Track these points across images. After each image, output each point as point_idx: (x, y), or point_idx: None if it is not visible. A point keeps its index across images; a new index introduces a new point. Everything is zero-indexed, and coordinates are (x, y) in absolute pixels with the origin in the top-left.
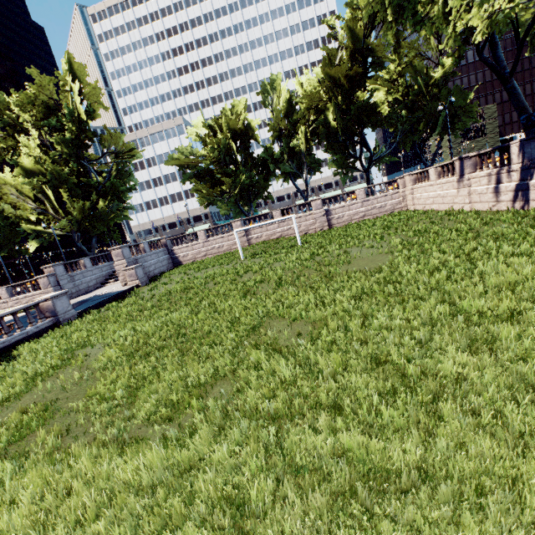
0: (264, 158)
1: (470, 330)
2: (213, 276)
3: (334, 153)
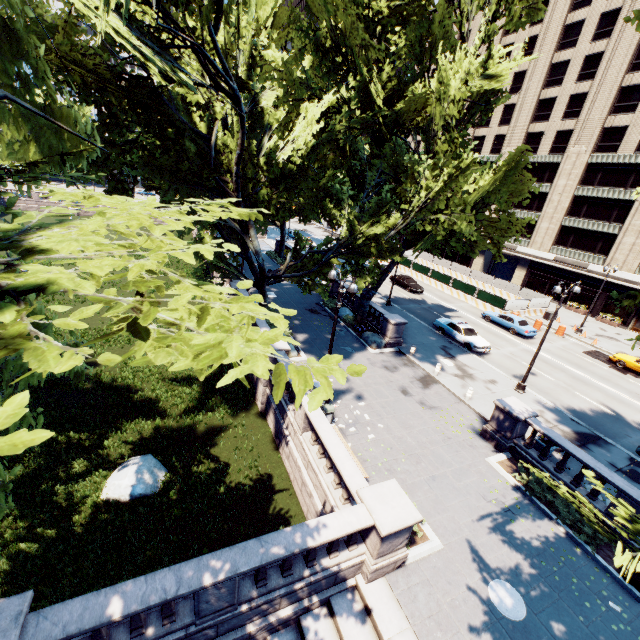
0: None
1: None
2: None
3: None
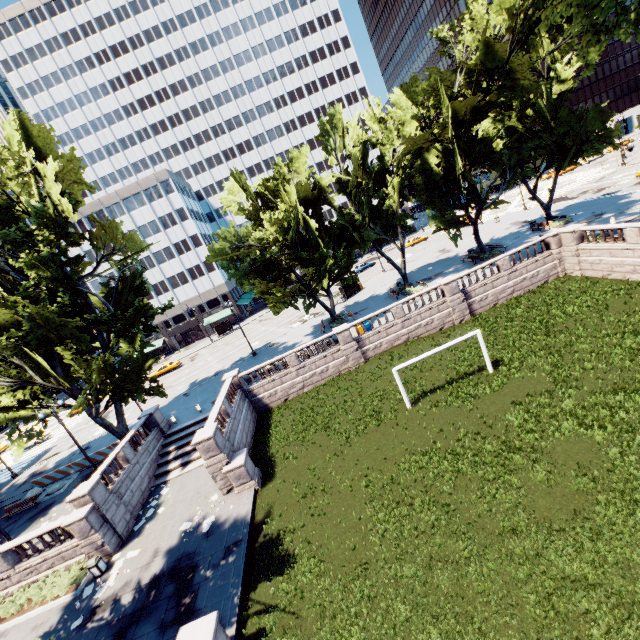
0: (340, 226)
1: None
2: (432, 479)
3: (434, 206)
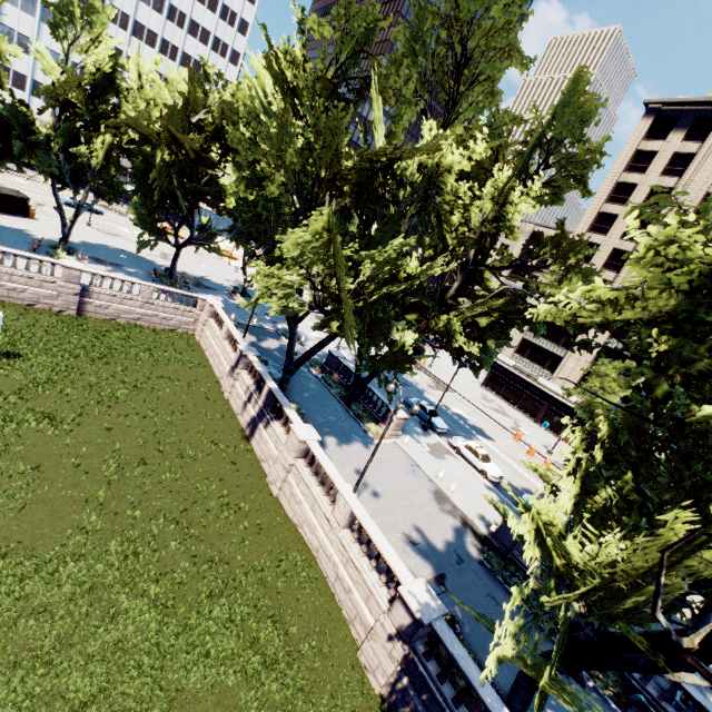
0: (8, 119)
1: None
2: None
3: (145, 201)
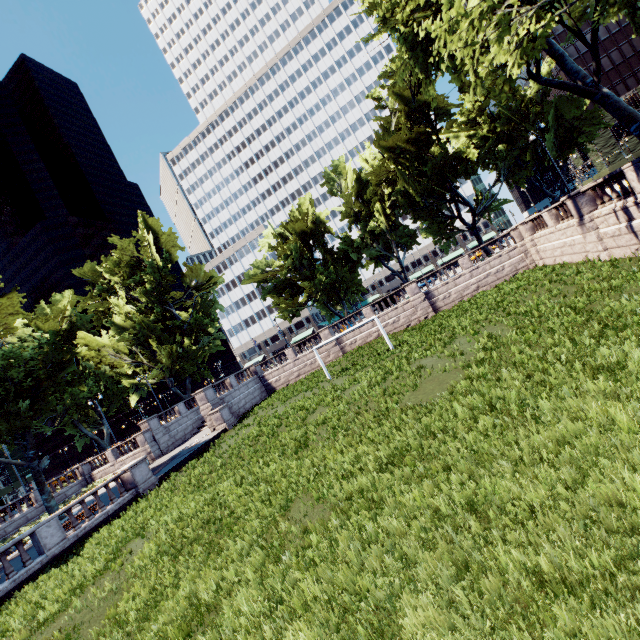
0: (345, 249)
1: (474, 543)
2: (289, 412)
3: (425, 220)
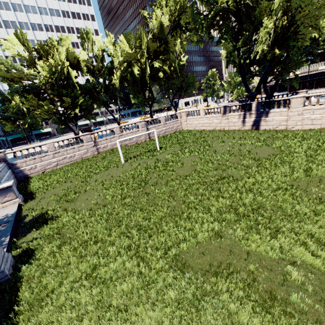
0: (87, 88)
1: None
2: (137, 176)
3: (135, 93)
